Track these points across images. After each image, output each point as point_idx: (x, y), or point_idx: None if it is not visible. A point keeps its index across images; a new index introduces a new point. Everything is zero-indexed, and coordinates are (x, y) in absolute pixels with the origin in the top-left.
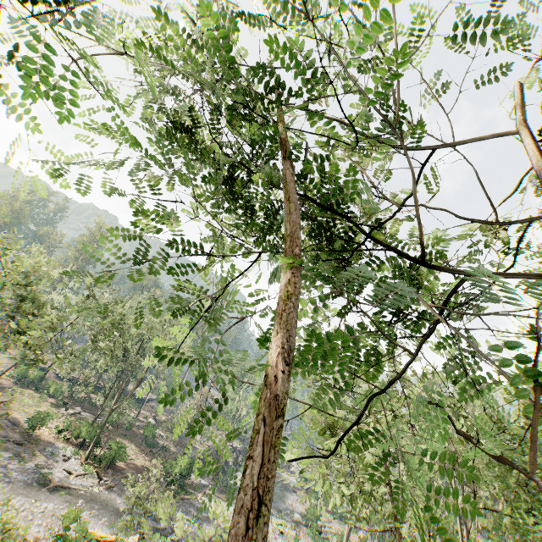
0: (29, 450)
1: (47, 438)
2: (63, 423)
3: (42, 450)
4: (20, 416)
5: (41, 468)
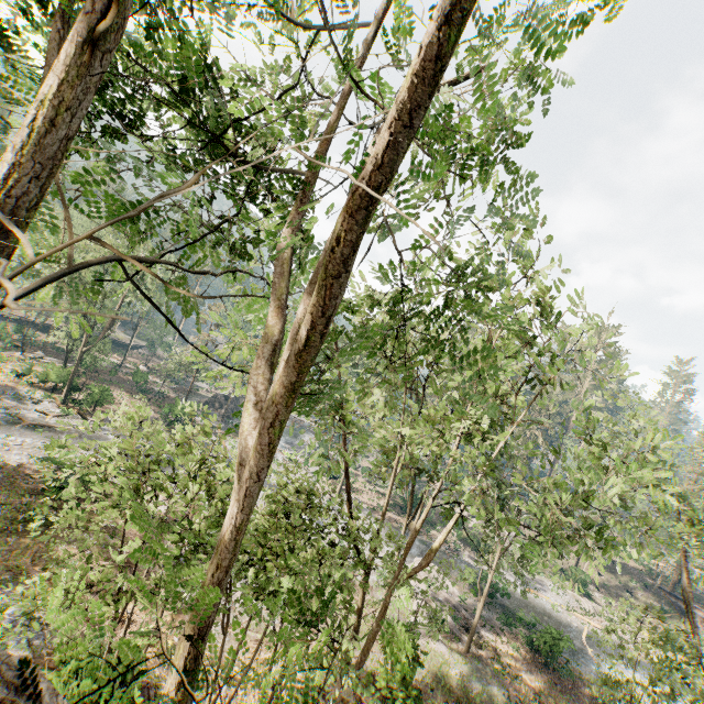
0: None
1: (4, 382)
2: (22, 366)
3: (3, 394)
4: None
5: (7, 410)
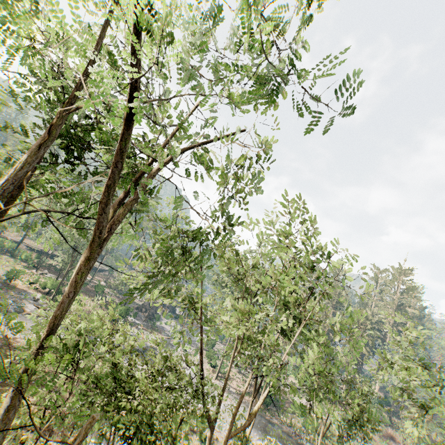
0: (8, 292)
1: (21, 287)
2: (33, 278)
3: (18, 294)
4: (0, 272)
5: (17, 303)
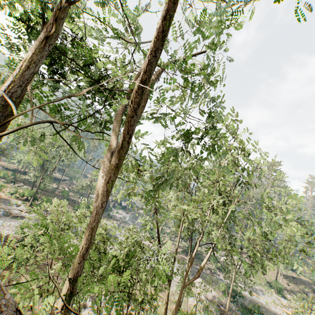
0: None
1: (5, 197)
2: (13, 190)
3: (3, 202)
4: None
5: (4, 209)
